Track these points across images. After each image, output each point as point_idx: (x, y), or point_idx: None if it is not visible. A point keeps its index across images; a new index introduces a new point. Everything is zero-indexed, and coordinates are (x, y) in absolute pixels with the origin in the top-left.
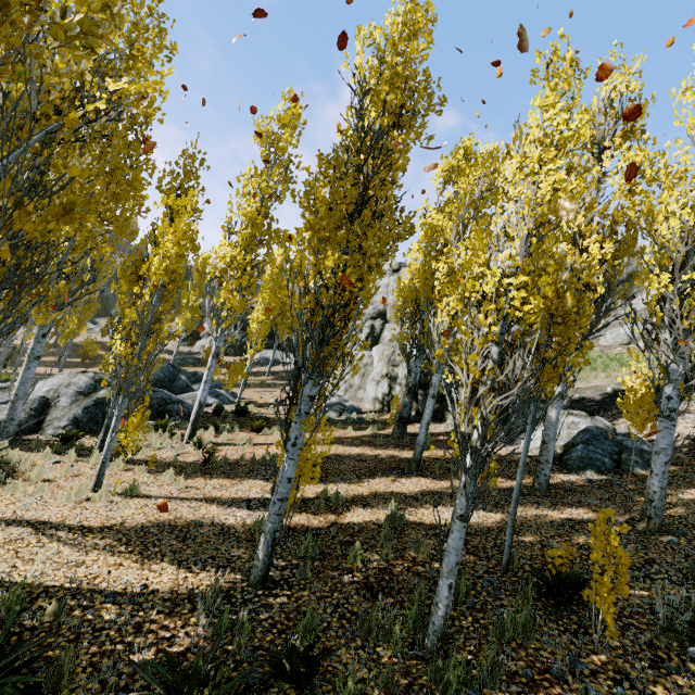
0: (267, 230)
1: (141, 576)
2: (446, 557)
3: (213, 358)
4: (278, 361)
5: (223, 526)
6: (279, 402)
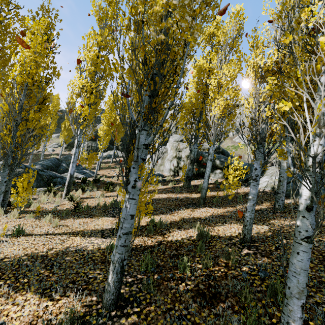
0: (104, 69)
1: (3, 311)
2: (294, 278)
3: (76, 148)
4: (116, 155)
5: (83, 252)
6: (118, 174)
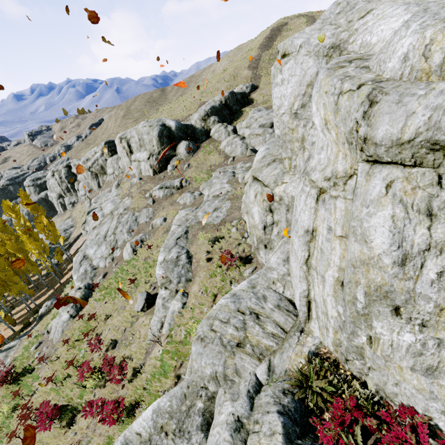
0: None
1: None
2: None
3: None
4: None
5: None
6: None
